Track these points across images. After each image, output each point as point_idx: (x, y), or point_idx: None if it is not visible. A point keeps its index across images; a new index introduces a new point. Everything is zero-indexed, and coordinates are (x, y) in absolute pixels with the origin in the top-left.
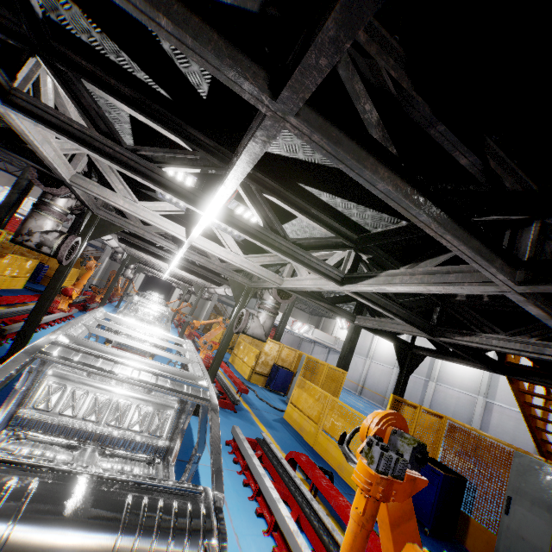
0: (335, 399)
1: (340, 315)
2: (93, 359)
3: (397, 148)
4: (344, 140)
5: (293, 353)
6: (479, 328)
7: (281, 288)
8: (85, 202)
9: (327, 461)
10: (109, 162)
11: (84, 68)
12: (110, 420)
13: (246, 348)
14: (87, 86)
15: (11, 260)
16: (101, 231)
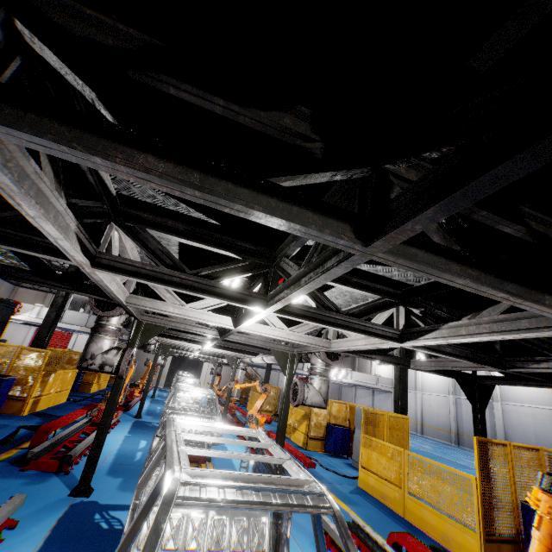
0: (412, 454)
1: (394, 363)
2: (218, 491)
3: (460, 245)
4: (418, 253)
5: (343, 406)
6: (550, 351)
7: (330, 351)
8: (134, 314)
9: (426, 531)
10: (178, 290)
11: (146, 219)
12: (211, 543)
13: (293, 413)
14: (150, 232)
15: (55, 377)
16: (147, 335)
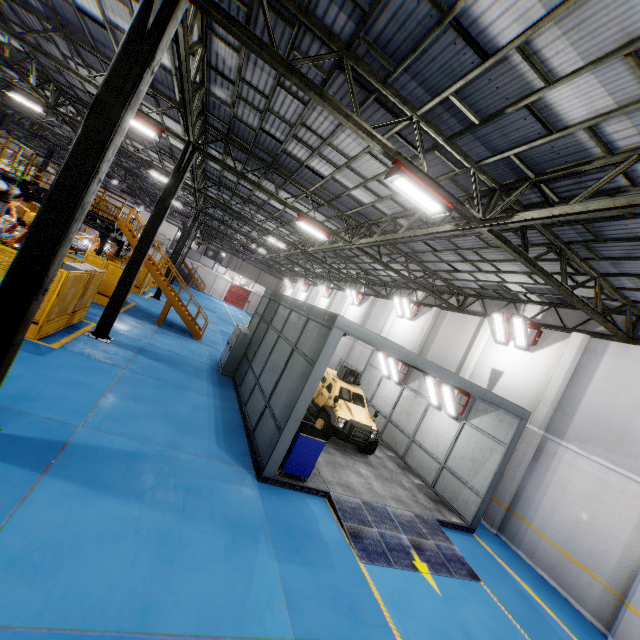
0: None
1: None
2: None
3: None
4: None
5: None
6: None
7: None
8: None
9: None
10: None
11: None
12: None
13: None
14: None
15: None
16: None
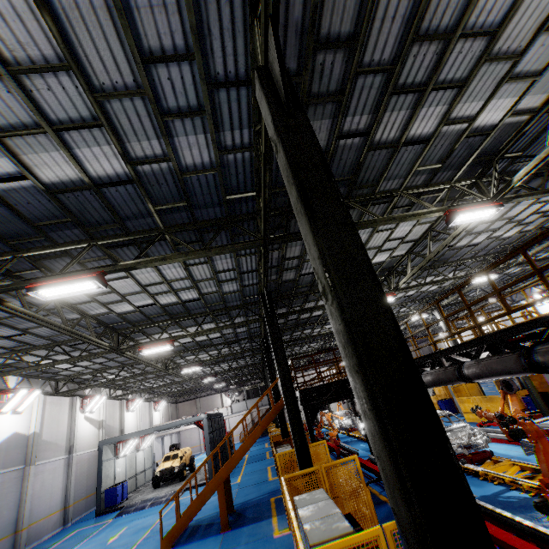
0: (478, 397)
1: None
2: None
3: None
4: None
5: (440, 388)
6: None
7: None
8: None
9: None
10: None
11: None
12: None
13: None
14: None
15: None
16: None
